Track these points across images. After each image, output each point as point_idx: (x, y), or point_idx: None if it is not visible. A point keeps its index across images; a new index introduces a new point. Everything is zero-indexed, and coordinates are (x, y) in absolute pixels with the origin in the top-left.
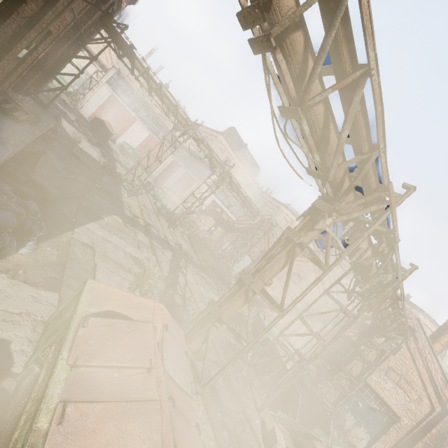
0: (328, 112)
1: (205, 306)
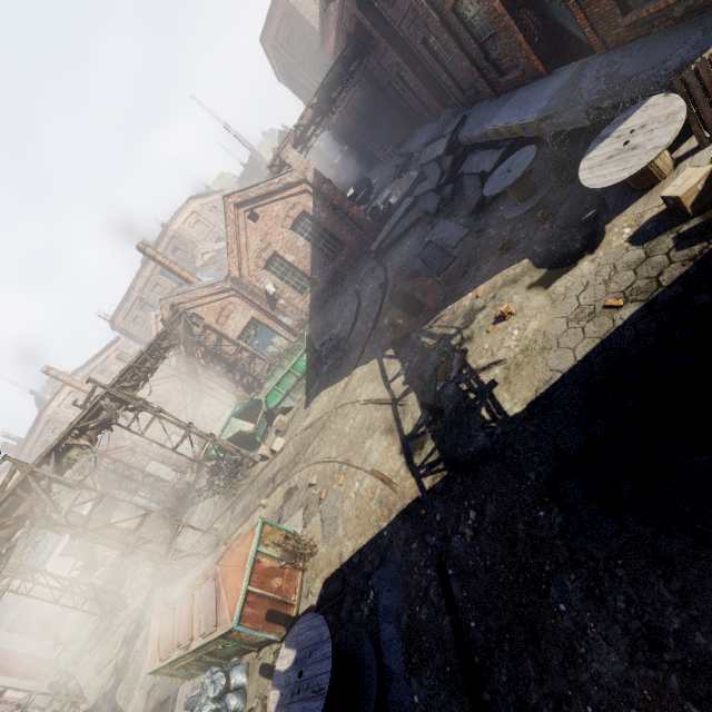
0: None
1: (202, 526)
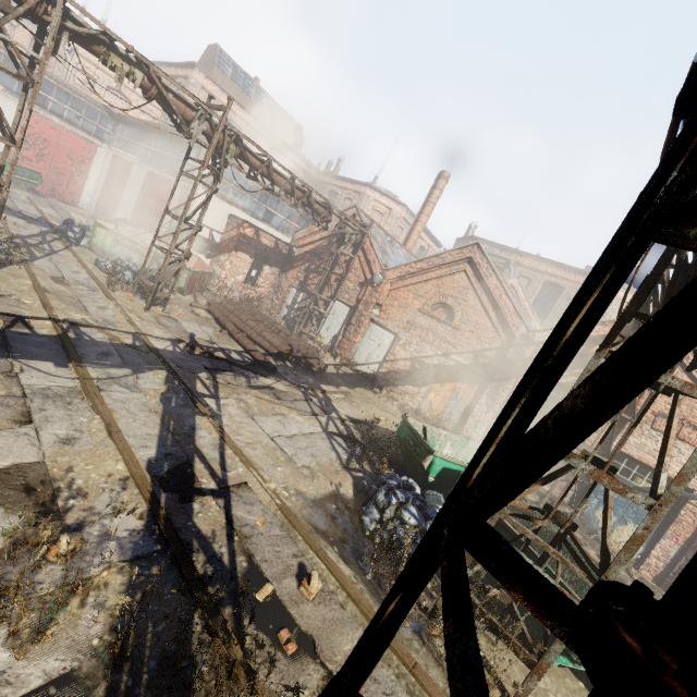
0: None
1: (289, 470)
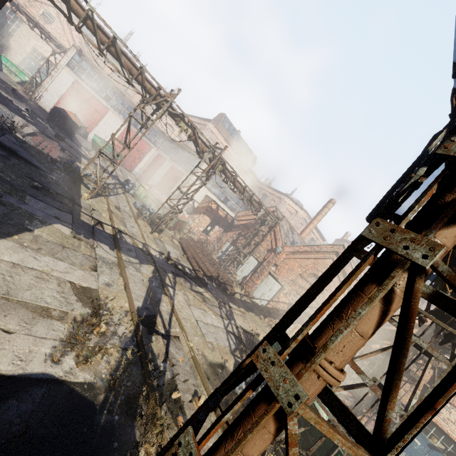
0: None
1: (201, 340)
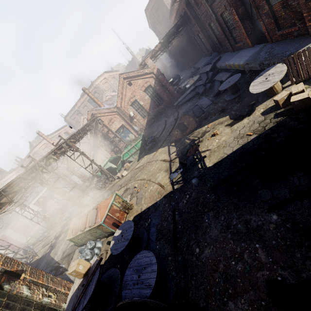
0: (10, 193)
1: (90, 200)
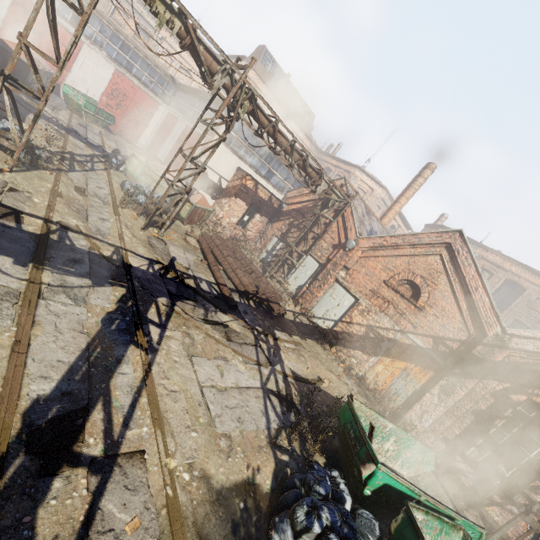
0: None
1: (205, 437)
